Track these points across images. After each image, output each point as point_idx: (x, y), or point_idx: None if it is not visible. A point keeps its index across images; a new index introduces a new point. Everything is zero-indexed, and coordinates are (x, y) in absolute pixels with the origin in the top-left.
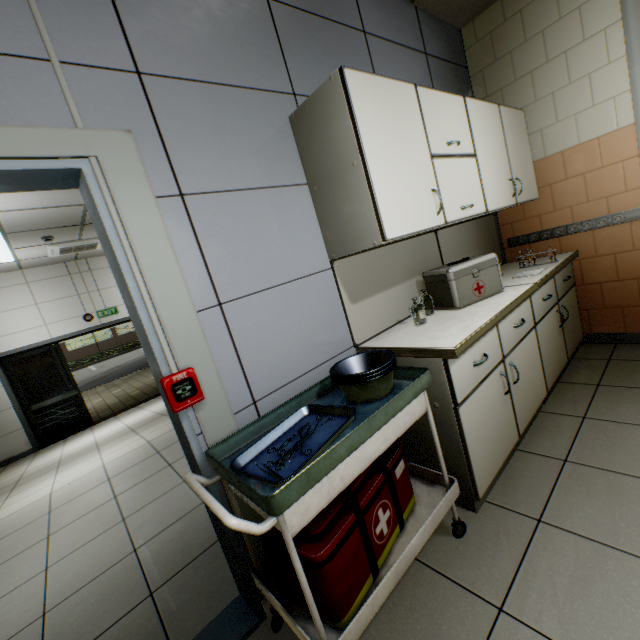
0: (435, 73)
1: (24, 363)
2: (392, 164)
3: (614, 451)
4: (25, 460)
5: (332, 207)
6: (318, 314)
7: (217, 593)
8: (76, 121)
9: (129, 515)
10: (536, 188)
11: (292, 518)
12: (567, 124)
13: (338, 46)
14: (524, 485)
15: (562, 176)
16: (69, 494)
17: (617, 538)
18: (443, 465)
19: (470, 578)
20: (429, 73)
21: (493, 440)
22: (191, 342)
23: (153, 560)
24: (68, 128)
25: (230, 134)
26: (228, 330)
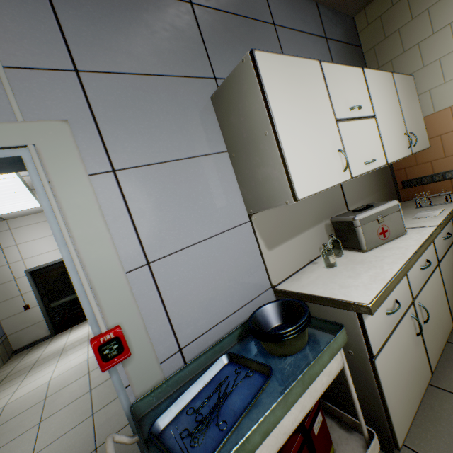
0: (334, 52)
1: (46, 274)
2: (301, 131)
3: None
4: (44, 343)
5: (248, 170)
6: (238, 262)
7: None
8: (16, 115)
9: (97, 410)
10: (427, 139)
11: None
12: None
13: (252, 37)
14: (443, 430)
15: (451, 127)
16: (61, 383)
17: None
18: (361, 419)
19: None
20: (329, 53)
21: (408, 383)
22: (120, 301)
23: None
24: (8, 122)
25: (158, 115)
26: (156, 286)
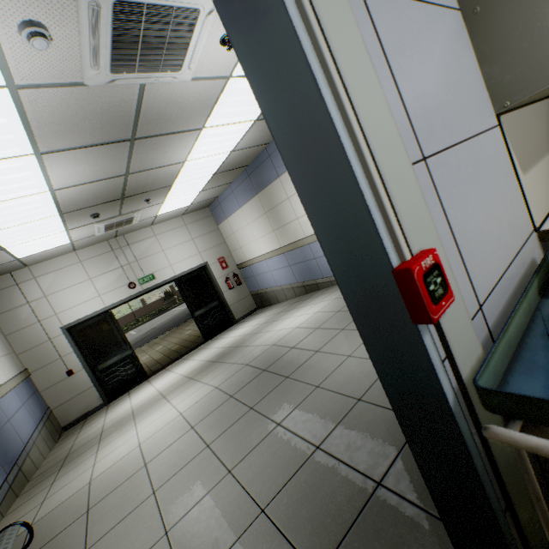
0: None
1: (87, 330)
2: None
3: None
4: (100, 413)
5: (516, 23)
6: (501, 185)
7: None
8: None
9: (233, 466)
10: None
11: None
12: None
13: None
14: None
15: None
16: (158, 445)
17: None
18: None
19: None
20: None
21: None
22: (414, 211)
23: (293, 525)
24: None
25: None
26: (437, 198)
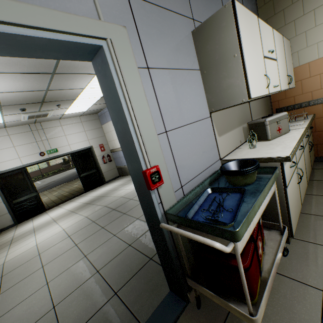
0: None
1: (8, 178)
2: (251, 57)
3: None
4: (11, 229)
5: (215, 82)
6: (205, 141)
7: (155, 291)
8: (100, 16)
9: (88, 254)
10: (294, 82)
11: (239, 244)
12: (312, 48)
13: None
14: (310, 229)
15: (308, 75)
16: (48, 245)
17: None
18: (280, 218)
19: (299, 276)
20: None
21: (295, 206)
22: (155, 151)
23: (110, 276)
24: (97, 20)
25: (167, 37)
26: (169, 146)
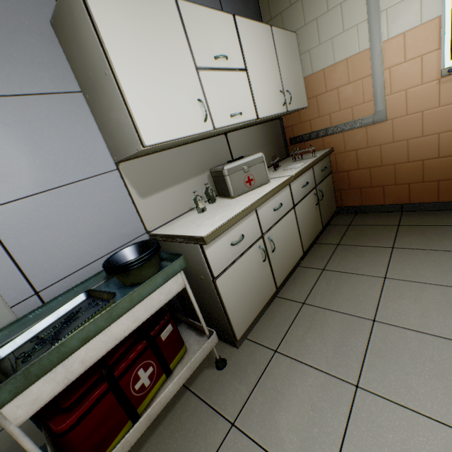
0: None
1: None
2: (149, 74)
3: (334, 294)
4: None
5: (103, 114)
6: (105, 210)
7: (40, 433)
8: None
9: None
10: (306, 99)
11: (16, 411)
12: (326, 46)
13: None
14: (274, 324)
15: (324, 89)
16: None
17: (319, 360)
18: (203, 324)
19: (220, 401)
20: None
21: (252, 296)
22: None
23: None
24: None
25: None
26: None
